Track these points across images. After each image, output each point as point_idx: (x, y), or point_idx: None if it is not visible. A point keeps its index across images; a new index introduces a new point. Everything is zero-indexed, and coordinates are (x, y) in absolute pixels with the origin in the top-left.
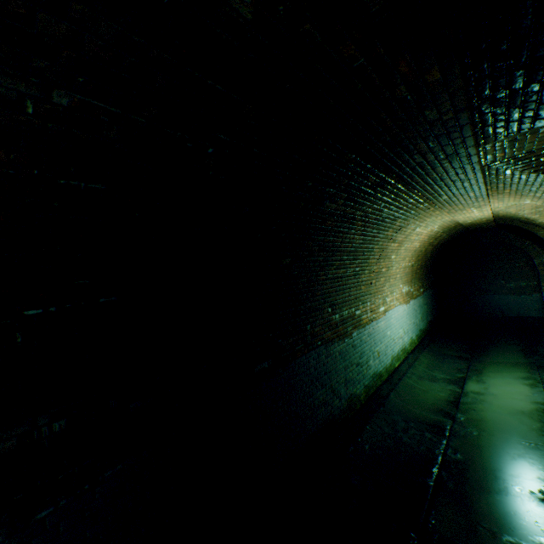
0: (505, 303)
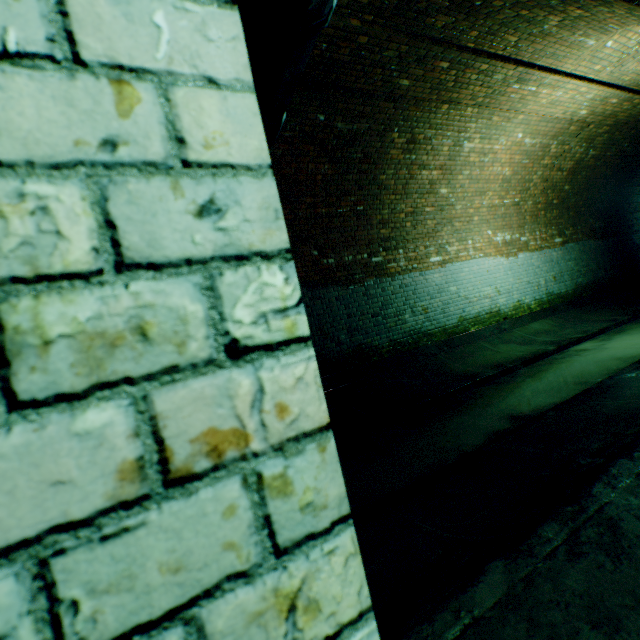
0: None
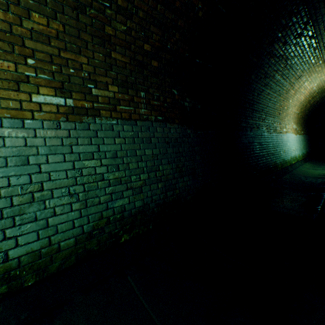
0: None
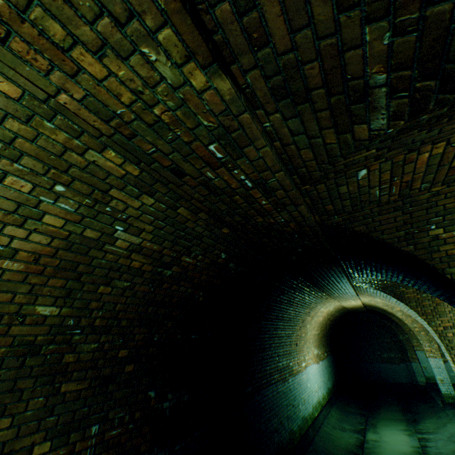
0: (384, 370)
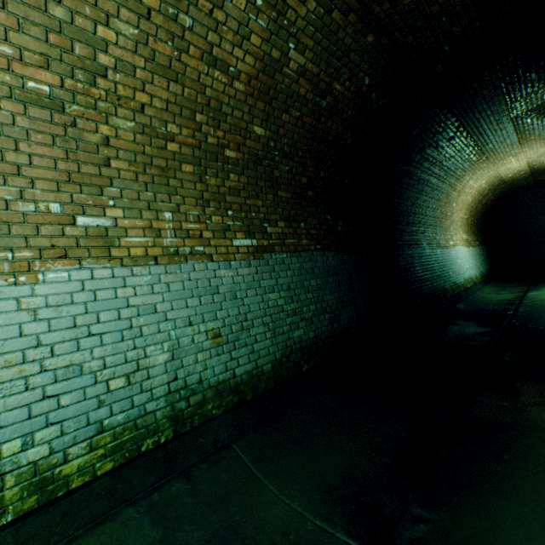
0: None
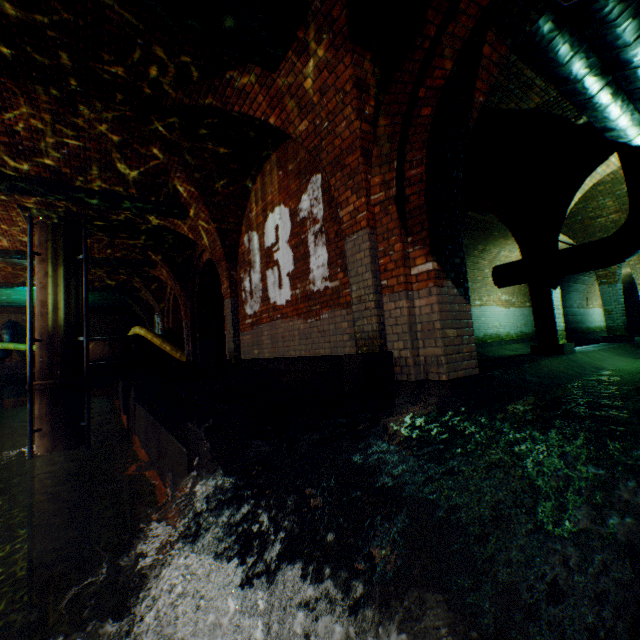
0: None
